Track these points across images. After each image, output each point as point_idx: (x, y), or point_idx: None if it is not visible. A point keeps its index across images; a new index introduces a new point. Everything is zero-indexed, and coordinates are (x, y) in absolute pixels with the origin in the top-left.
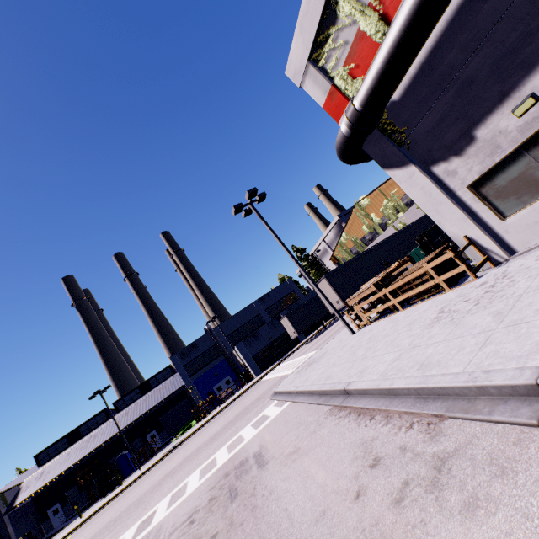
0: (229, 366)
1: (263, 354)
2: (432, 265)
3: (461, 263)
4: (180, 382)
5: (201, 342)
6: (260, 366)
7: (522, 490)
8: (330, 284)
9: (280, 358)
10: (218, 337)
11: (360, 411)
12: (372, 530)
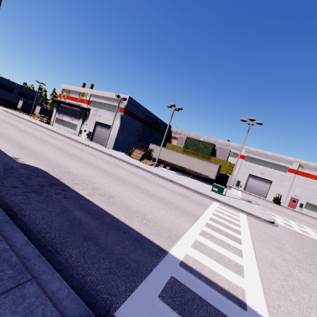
0: None
1: (1, 100)
2: (45, 119)
3: (47, 121)
4: None
5: None
6: None
7: (22, 120)
8: (41, 109)
9: (6, 107)
10: None
11: (18, 117)
12: (13, 117)
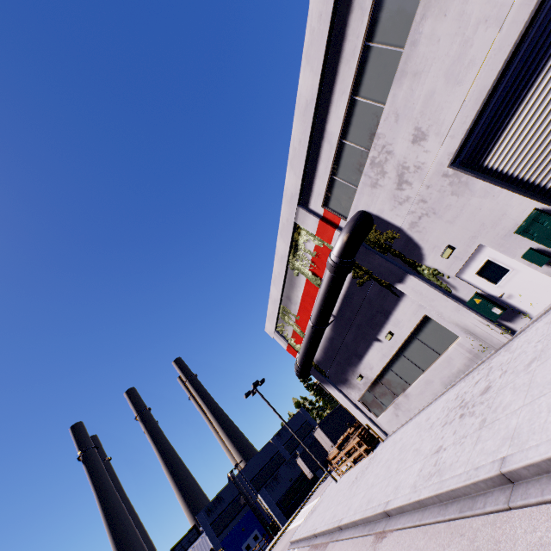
0: (255, 517)
1: (286, 498)
2: (354, 442)
3: (364, 443)
4: (208, 545)
5: (226, 492)
6: (285, 513)
7: None
8: (323, 431)
9: (303, 501)
10: (241, 484)
11: (316, 546)
12: None
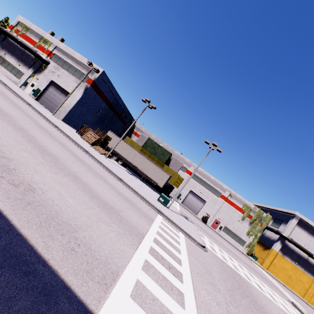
0: None
1: None
2: None
3: None
4: None
5: None
6: None
7: None
8: None
9: None
10: None
11: None
12: None
